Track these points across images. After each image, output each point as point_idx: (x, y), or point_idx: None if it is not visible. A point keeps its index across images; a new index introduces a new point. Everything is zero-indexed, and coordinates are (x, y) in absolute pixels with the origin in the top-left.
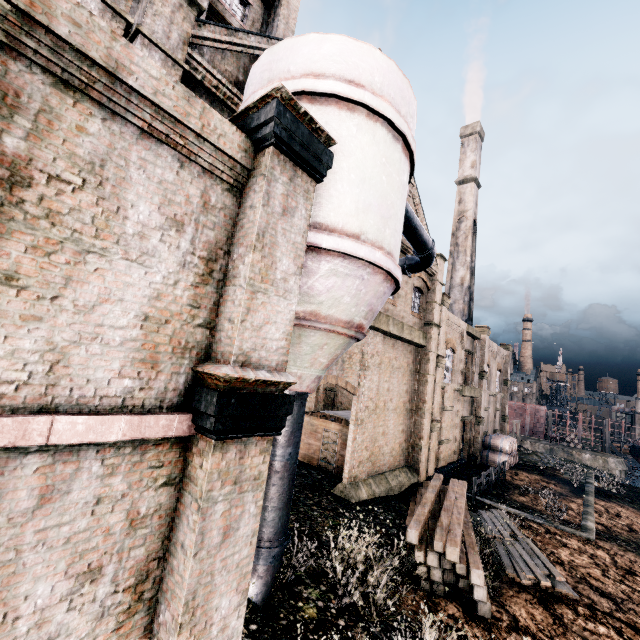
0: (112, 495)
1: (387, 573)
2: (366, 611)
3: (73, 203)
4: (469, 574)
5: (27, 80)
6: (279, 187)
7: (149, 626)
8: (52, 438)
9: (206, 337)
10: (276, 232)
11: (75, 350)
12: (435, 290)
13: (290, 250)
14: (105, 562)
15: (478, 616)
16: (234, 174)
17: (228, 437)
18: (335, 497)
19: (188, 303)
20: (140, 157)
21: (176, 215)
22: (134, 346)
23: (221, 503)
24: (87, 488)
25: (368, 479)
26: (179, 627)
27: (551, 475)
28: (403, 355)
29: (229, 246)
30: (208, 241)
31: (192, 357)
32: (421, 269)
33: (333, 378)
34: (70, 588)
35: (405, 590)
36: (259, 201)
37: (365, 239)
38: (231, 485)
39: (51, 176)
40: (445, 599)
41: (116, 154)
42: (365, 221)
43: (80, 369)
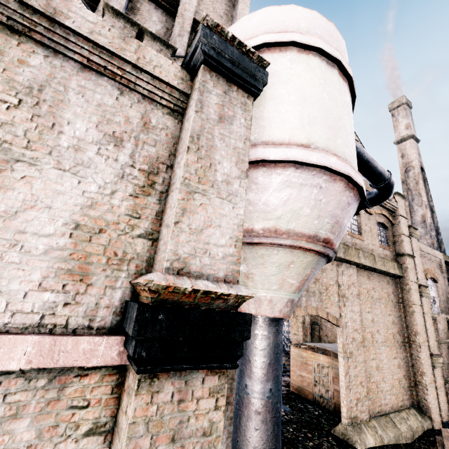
0: (13, 447)
1: None
2: None
3: (6, 118)
4: None
5: None
6: (213, 98)
7: None
8: None
9: (148, 248)
10: (213, 136)
11: None
12: (399, 223)
13: (231, 154)
14: None
15: None
16: (173, 99)
17: (156, 369)
18: (336, 440)
19: (126, 213)
20: (80, 85)
21: (115, 132)
22: (60, 255)
23: None
24: None
25: (371, 421)
26: None
27: None
28: (381, 286)
29: (172, 161)
30: (149, 156)
31: (131, 270)
32: (382, 200)
33: (313, 309)
34: None
35: None
36: (192, 109)
37: (315, 148)
38: (167, 444)
39: None
40: None
41: (56, 82)
42: (312, 132)
43: None
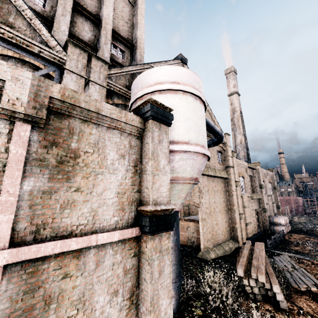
0: (117, 262)
1: (230, 290)
2: (224, 310)
3: (91, 159)
4: (272, 288)
5: (75, 124)
6: (156, 133)
7: (137, 314)
8: (98, 242)
9: (138, 196)
10: (157, 150)
11: (99, 209)
12: (227, 150)
13: (164, 156)
14: (119, 288)
15: (281, 309)
16: (138, 132)
17: (154, 234)
18: (199, 259)
19: (130, 184)
20: (108, 136)
21: (122, 153)
22: (116, 204)
23: (156, 261)
24: (109, 260)
25: (213, 248)
26: (149, 312)
27: (311, 233)
28: (218, 184)
29: (141, 159)
30: (133, 159)
31: (135, 204)
32: (218, 144)
33: (187, 201)
34: (109, 298)
35: (242, 299)
36: (150, 141)
37: (191, 143)
38: (158, 253)
39: (84, 152)
40: (263, 302)
41: (101, 138)
42: (190, 135)
43: (101, 216)
